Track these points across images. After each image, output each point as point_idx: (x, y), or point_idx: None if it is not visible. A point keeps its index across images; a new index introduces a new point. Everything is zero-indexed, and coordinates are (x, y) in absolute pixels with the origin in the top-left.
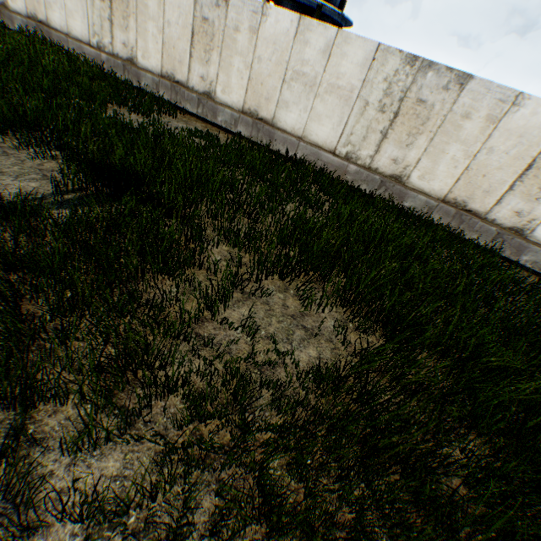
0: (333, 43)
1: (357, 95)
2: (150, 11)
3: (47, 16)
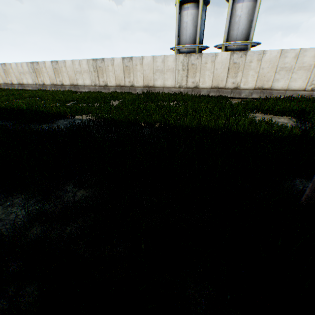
0: (298, 53)
1: (313, 66)
2: (207, 67)
3: (153, 83)
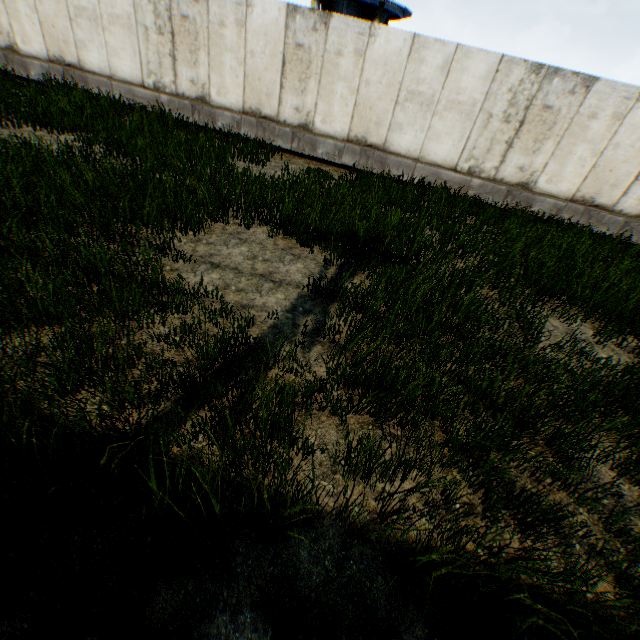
0: (452, 59)
1: (480, 108)
2: (227, 41)
3: (79, 57)
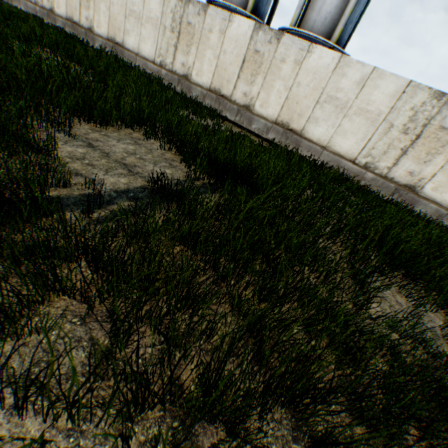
0: (368, 77)
1: (383, 118)
2: (211, 42)
3: (123, 40)
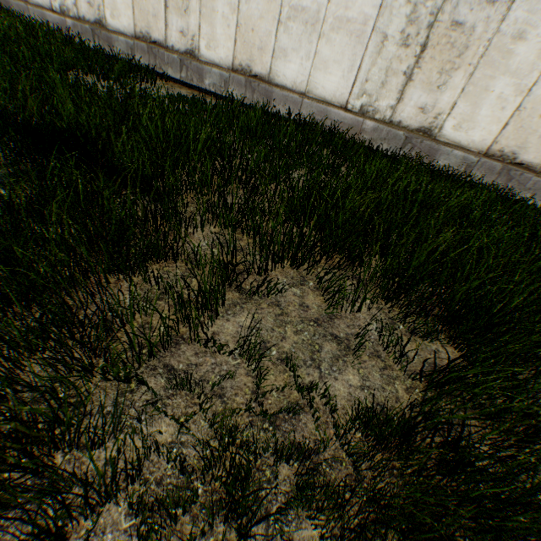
0: None
1: (373, 27)
2: None
3: None
